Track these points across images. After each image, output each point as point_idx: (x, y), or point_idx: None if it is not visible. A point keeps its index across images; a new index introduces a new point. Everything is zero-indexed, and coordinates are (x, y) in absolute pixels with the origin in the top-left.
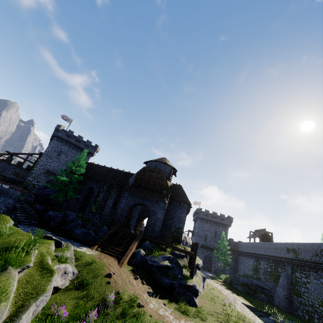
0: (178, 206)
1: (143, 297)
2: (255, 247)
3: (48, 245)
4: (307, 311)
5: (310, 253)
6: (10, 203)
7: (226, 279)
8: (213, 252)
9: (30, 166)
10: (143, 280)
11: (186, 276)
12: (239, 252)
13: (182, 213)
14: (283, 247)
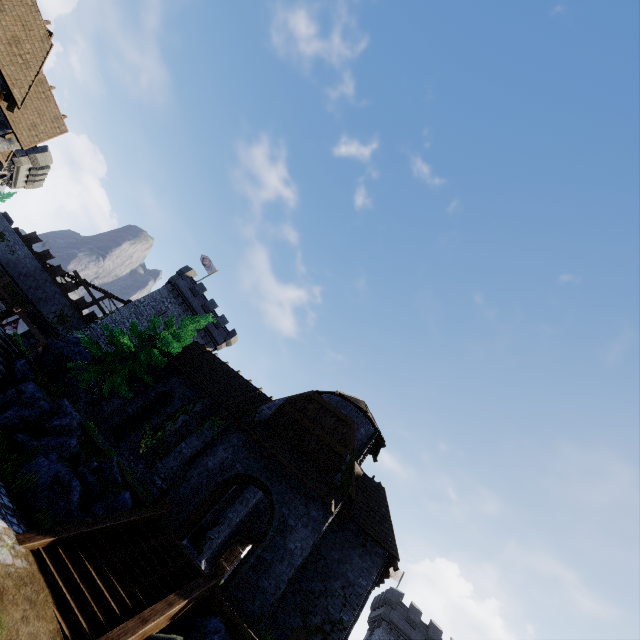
0: (358, 544)
1: None
2: None
3: None
4: None
5: None
6: None
7: None
8: None
9: (95, 316)
10: None
11: None
12: None
13: (362, 575)
14: None
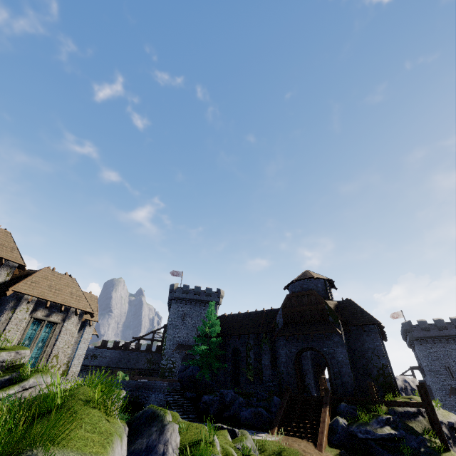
0: (362, 332)
1: None
2: None
3: (223, 436)
4: None
5: None
6: (162, 398)
7: None
8: None
9: (159, 346)
10: None
11: (435, 447)
12: None
13: (374, 342)
14: None
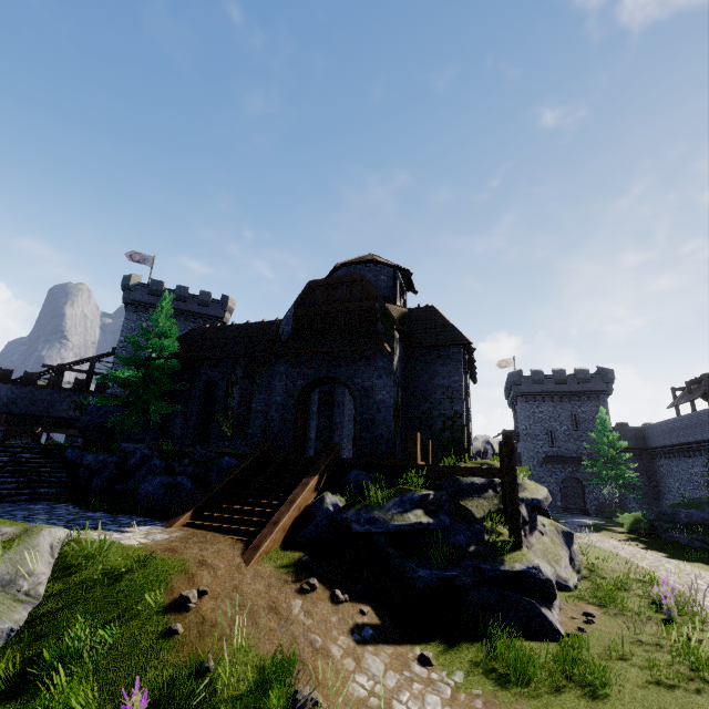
0: (435, 359)
1: (328, 654)
2: (699, 423)
3: None
4: None
5: None
6: None
7: (637, 524)
8: (580, 467)
9: (103, 384)
10: (334, 589)
11: (497, 544)
12: (655, 450)
13: (452, 375)
14: None
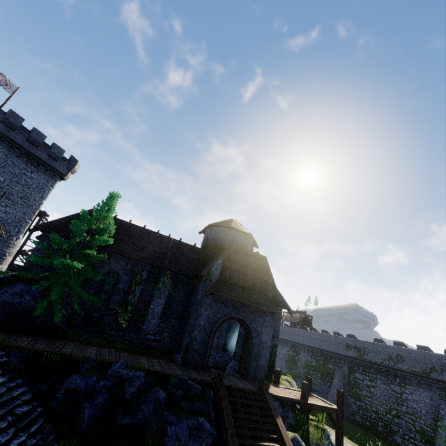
0: None
1: None
2: (294, 333)
3: None
4: (369, 417)
5: (382, 356)
6: None
7: None
8: None
9: None
10: None
11: None
12: None
13: (276, 322)
14: (341, 341)
